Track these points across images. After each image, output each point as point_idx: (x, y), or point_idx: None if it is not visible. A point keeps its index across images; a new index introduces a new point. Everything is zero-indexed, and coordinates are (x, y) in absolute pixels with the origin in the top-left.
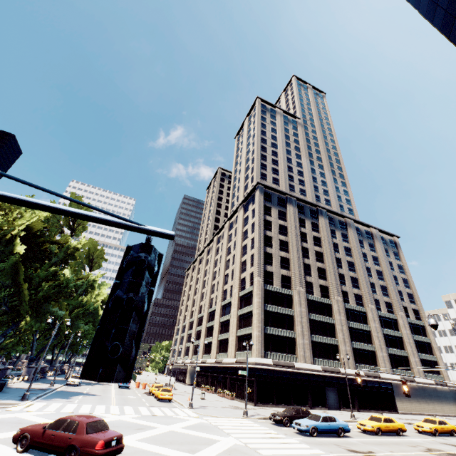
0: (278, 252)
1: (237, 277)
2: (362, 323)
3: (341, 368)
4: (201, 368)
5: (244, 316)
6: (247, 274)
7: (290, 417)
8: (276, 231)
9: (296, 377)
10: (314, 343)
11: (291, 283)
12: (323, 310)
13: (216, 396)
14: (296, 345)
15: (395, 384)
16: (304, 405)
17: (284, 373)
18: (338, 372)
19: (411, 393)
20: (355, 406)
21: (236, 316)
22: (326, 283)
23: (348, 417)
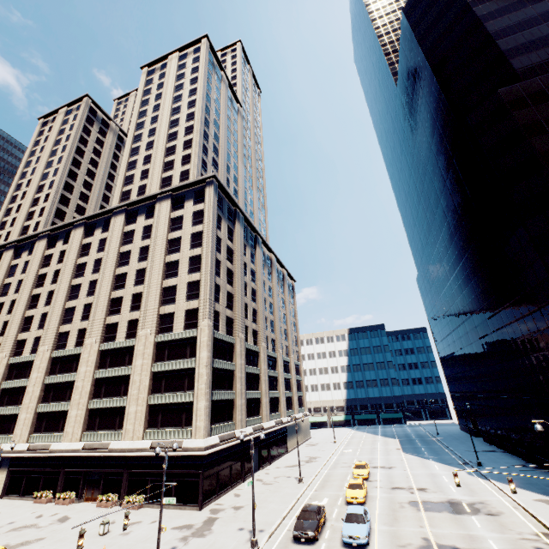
0: (225, 285)
1: (154, 310)
2: (274, 370)
3: (264, 423)
4: (30, 461)
5: (169, 374)
6: (179, 310)
7: (319, 526)
8: (225, 254)
9: (236, 449)
10: (246, 401)
11: (234, 328)
12: (253, 359)
13: (98, 510)
14: (234, 408)
15: (288, 425)
16: (239, 480)
17: (227, 449)
18: (261, 428)
19: (294, 430)
20: (269, 460)
21: (149, 373)
22: (257, 328)
23: (294, 482)
